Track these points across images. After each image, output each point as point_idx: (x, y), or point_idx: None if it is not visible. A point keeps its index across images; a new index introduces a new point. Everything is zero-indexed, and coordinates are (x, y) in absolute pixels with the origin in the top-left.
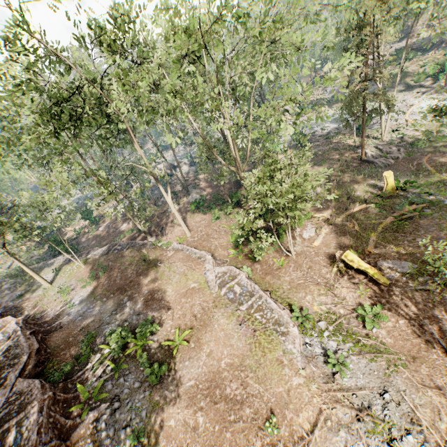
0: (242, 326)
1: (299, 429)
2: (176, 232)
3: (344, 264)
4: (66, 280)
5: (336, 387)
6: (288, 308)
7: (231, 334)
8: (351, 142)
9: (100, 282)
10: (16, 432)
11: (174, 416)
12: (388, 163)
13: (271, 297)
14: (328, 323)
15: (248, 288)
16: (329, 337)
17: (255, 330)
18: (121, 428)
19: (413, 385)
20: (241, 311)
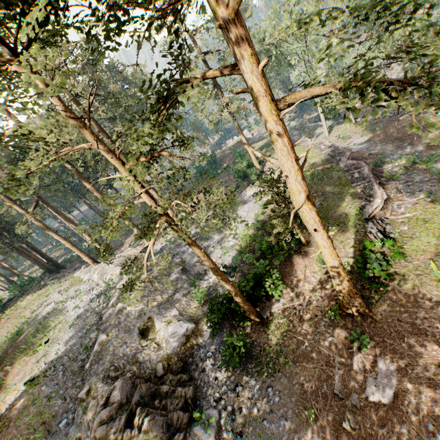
0: None
1: None
2: None
3: None
4: (341, 133)
5: None
6: None
7: None
8: None
9: (377, 134)
10: (358, 174)
11: None
12: None
13: None
14: None
15: None
16: None
17: None
18: (415, 191)
19: None
20: None
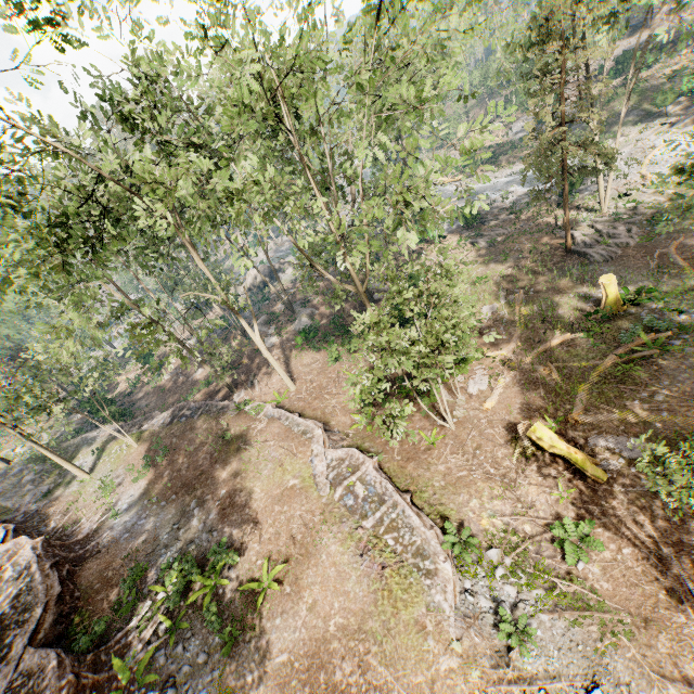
0: (364, 558)
1: None
2: (274, 382)
3: (534, 442)
4: (112, 468)
5: (513, 675)
6: (440, 523)
7: (346, 573)
8: (551, 219)
9: (159, 473)
10: None
11: None
12: (611, 255)
13: (412, 505)
14: (504, 552)
15: (376, 489)
16: (504, 579)
17: (383, 567)
18: None
19: (644, 674)
20: (364, 529)
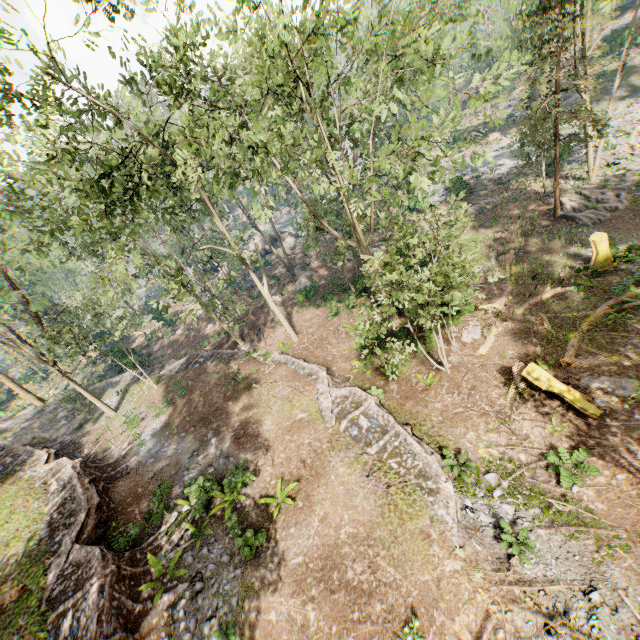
0: (370, 479)
1: None
2: (278, 335)
3: (527, 383)
4: (135, 406)
5: (513, 578)
6: (439, 451)
7: (354, 491)
8: (538, 188)
9: (178, 410)
10: (72, 618)
11: (275, 607)
12: (599, 219)
13: (413, 435)
14: (501, 476)
15: (379, 421)
16: (502, 499)
17: (389, 485)
18: (205, 619)
19: (639, 581)
20: (369, 455)
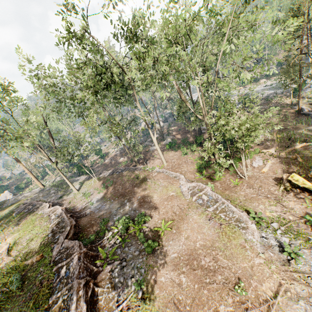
0: (211, 221)
1: (263, 294)
2: (156, 162)
3: (290, 184)
4: (87, 189)
5: (292, 270)
6: (245, 212)
7: (202, 226)
8: (288, 102)
9: (109, 190)
10: (65, 269)
11: (163, 275)
12: None
13: (231, 204)
14: (280, 225)
15: (213, 197)
16: (281, 234)
17: (221, 224)
18: (128, 278)
19: None
20: (208, 211)
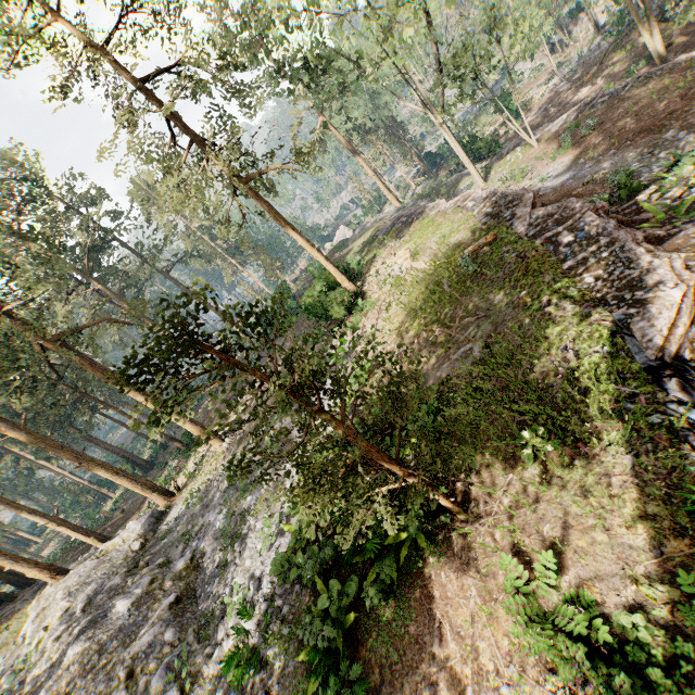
0: None
1: None
2: None
3: None
4: (509, 171)
5: None
6: None
7: None
8: None
9: (587, 143)
10: (571, 233)
11: None
12: None
13: None
14: None
15: None
16: None
17: None
18: None
19: None
20: None
